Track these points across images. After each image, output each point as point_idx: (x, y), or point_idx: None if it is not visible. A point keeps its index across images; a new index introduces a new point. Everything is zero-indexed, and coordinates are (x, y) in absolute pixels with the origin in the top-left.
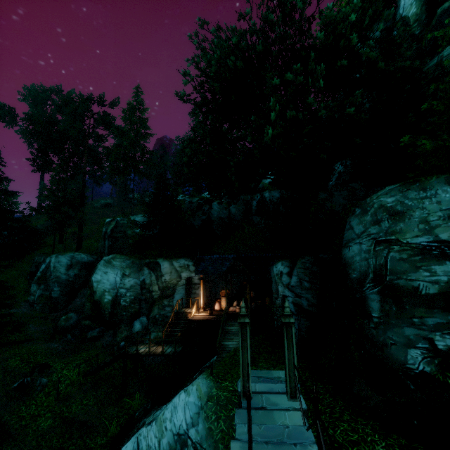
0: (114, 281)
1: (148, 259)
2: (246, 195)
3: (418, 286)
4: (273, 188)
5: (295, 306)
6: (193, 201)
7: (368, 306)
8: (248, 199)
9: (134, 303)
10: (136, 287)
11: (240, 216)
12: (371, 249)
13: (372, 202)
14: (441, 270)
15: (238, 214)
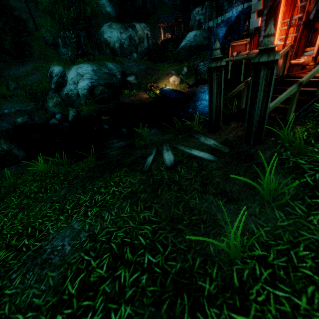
0: (117, 36)
1: (128, 24)
2: None
3: None
4: None
5: (204, 19)
6: None
7: (224, 8)
8: None
9: (129, 46)
10: (127, 39)
11: None
12: None
13: None
14: None
15: None
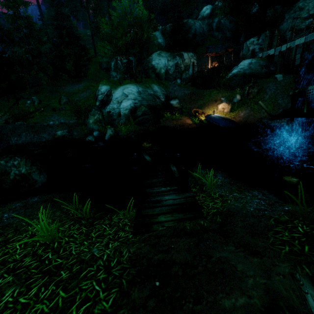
0: (164, 63)
1: (176, 53)
2: (209, 20)
3: (301, 27)
4: (223, 14)
5: (259, 49)
6: (188, 21)
7: (286, 38)
8: (210, 22)
9: (174, 73)
10: (174, 66)
11: (207, 32)
12: (291, 21)
13: (295, 6)
14: (307, 22)
15: (206, 31)
